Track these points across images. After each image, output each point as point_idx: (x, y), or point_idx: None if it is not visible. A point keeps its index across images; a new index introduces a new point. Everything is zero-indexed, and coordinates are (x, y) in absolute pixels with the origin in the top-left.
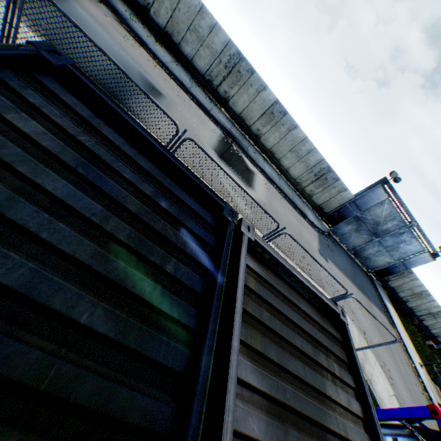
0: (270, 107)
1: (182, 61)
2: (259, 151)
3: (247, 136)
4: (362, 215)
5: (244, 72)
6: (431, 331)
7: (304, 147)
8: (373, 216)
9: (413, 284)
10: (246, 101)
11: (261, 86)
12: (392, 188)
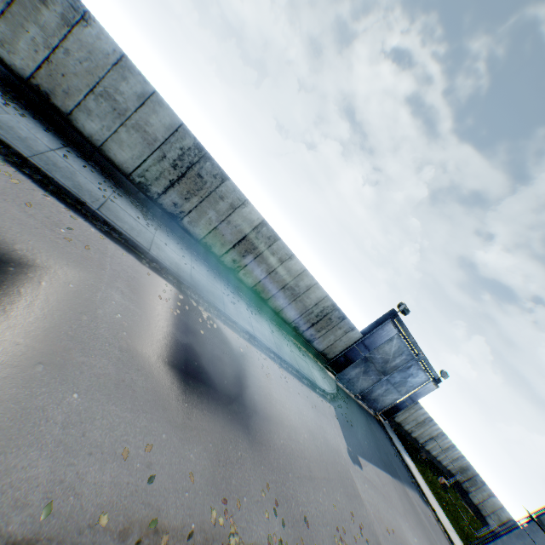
0: (253, 229)
1: (79, 145)
2: (237, 291)
3: (217, 271)
4: (370, 354)
5: (208, 177)
6: (432, 452)
7: (302, 283)
8: (382, 354)
9: (418, 414)
10: (213, 220)
11: (238, 199)
12: (401, 320)
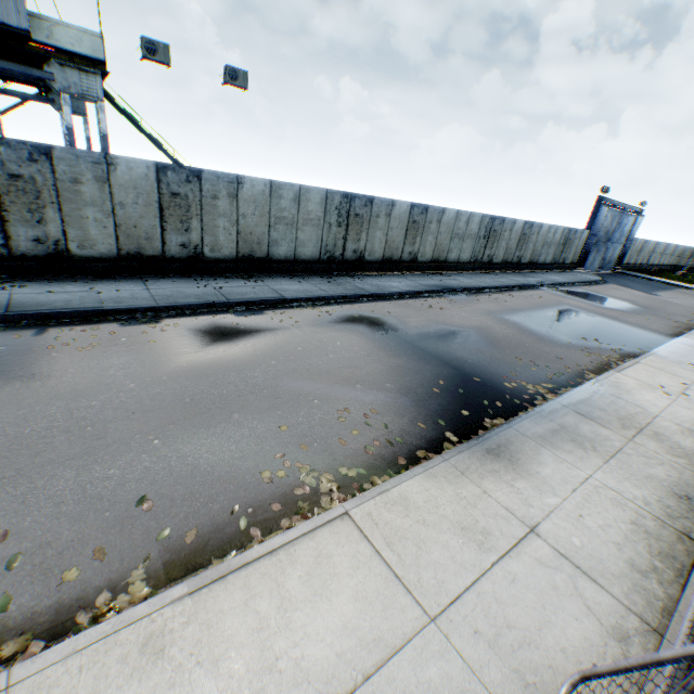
0: (521, 231)
1: (451, 269)
2: (525, 271)
3: (512, 270)
4: (596, 237)
5: (497, 227)
6: (653, 263)
7: (550, 234)
8: (603, 230)
9: (635, 246)
10: (504, 246)
11: (511, 224)
12: (605, 199)
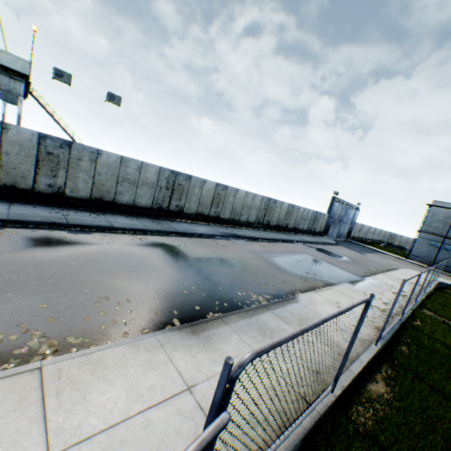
0: (287, 209)
1: (242, 225)
2: (291, 233)
3: (283, 231)
4: (333, 219)
5: (272, 204)
6: (369, 238)
7: (305, 213)
8: (337, 215)
9: (357, 227)
10: (277, 216)
11: (281, 204)
12: (337, 198)
